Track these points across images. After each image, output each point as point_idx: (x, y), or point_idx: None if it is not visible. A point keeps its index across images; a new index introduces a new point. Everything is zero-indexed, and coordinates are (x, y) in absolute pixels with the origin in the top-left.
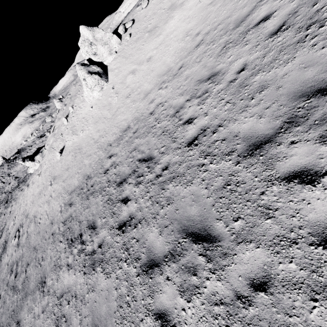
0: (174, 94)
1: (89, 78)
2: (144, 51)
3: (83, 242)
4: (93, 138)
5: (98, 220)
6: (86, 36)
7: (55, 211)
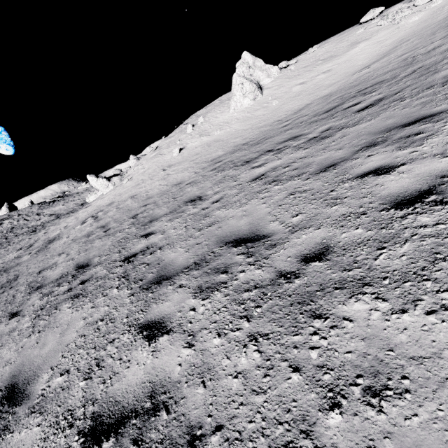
0: (390, 60)
1: (248, 83)
2: (317, 70)
3: (280, 148)
4: (241, 129)
5: (302, 132)
6: (247, 60)
7: (182, 177)
